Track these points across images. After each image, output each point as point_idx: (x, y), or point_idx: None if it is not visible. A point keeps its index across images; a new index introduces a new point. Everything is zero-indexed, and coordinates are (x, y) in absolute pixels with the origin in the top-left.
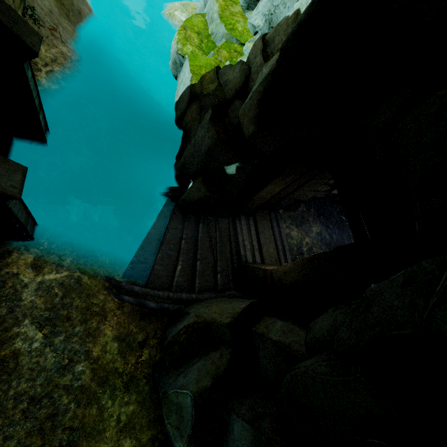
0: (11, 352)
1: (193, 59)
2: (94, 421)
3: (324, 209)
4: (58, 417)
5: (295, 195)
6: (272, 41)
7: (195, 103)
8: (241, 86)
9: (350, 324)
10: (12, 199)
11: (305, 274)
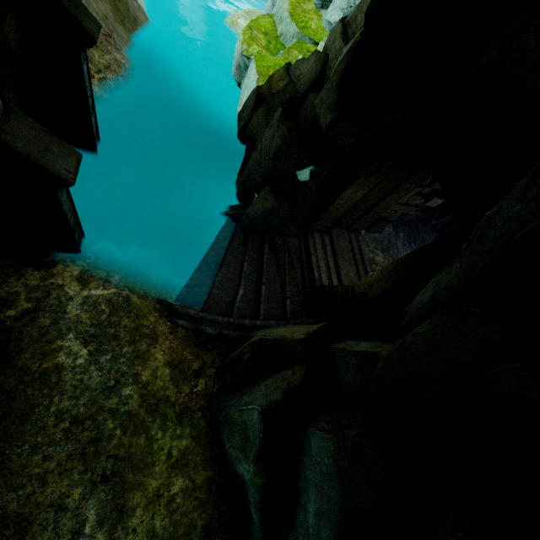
0: (54, 365)
1: (259, 60)
2: (142, 452)
3: (416, 236)
4: (102, 442)
5: (381, 208)
6: (354, 21)
7: (262, 107)
8: (316, 78)
9: (459, 266)
10: (66, 185)
11: (396, 279)
